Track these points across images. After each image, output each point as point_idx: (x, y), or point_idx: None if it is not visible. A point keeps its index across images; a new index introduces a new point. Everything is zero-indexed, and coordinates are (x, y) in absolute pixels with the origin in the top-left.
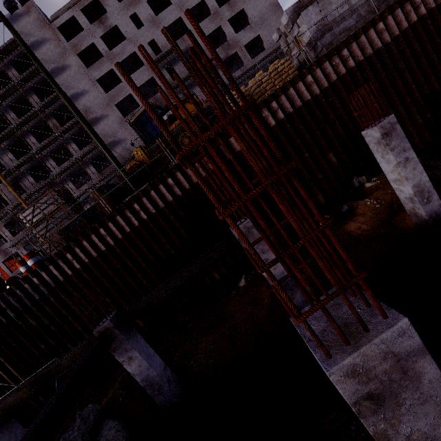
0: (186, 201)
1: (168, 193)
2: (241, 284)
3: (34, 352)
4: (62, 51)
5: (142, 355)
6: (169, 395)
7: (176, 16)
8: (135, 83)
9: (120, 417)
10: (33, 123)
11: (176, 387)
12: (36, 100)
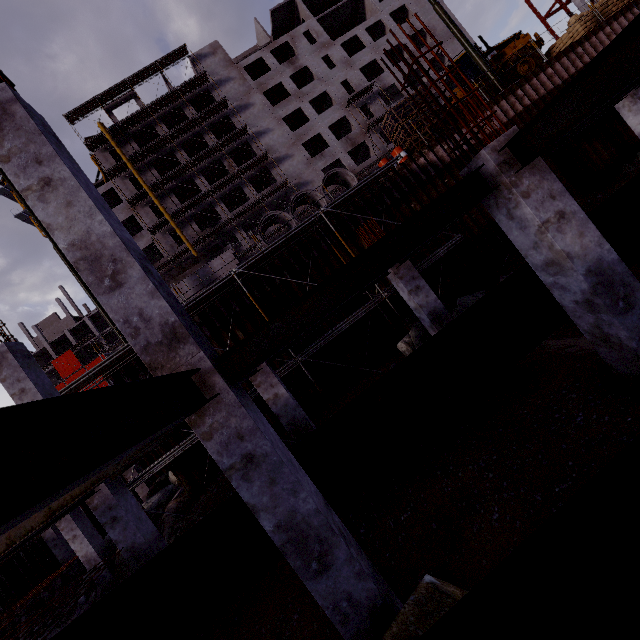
0: None
1: (549, 81)
2: None
3: None
4: (246, 89)
5: None
6: None
7: (371, 58)
8: (325, 121)
9: None
10: (205, 163)
11: None
12: (212, 138)
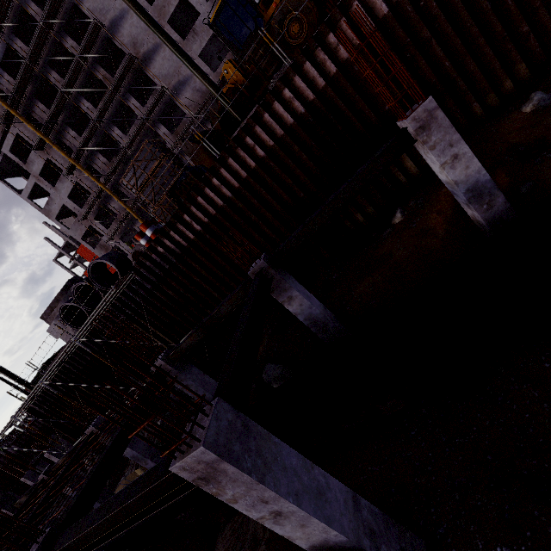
0: (311, 120)
1: (286, 112)
2: (396, 221)
3: (178, 320)
4: None
5: (301, 294)
6: (334, 333)
7: None
8: None
9: (280, 363)
10: (80, 81)
11: (340, 326)
12: (73, 44)
